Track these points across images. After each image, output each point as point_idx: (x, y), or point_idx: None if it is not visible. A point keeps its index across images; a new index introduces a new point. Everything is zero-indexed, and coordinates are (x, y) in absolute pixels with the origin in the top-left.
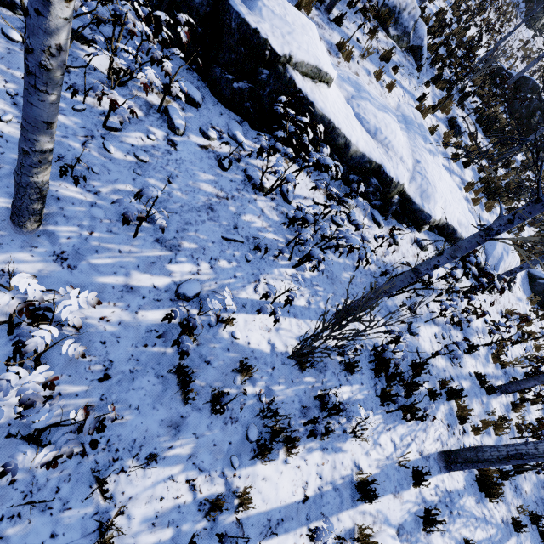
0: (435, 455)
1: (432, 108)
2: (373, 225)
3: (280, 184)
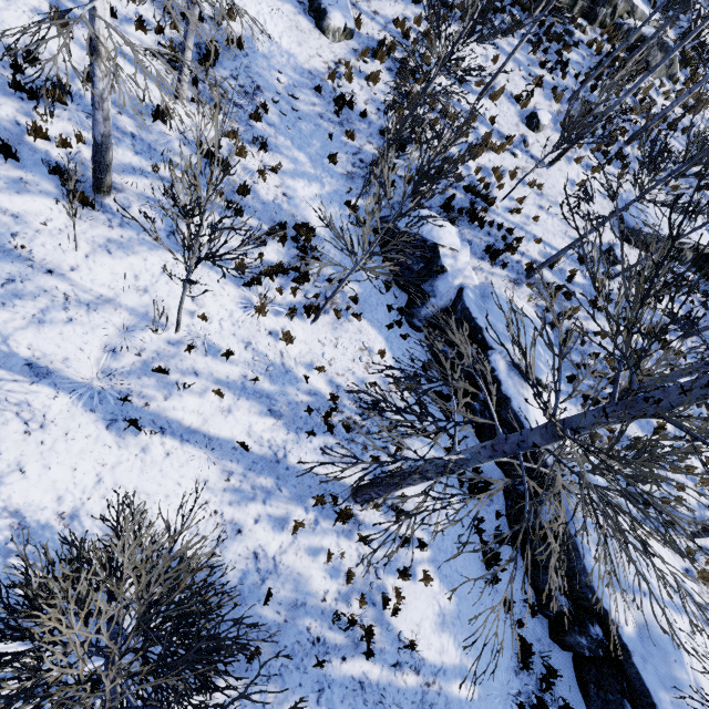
0: None
1: None
2: None
3: None
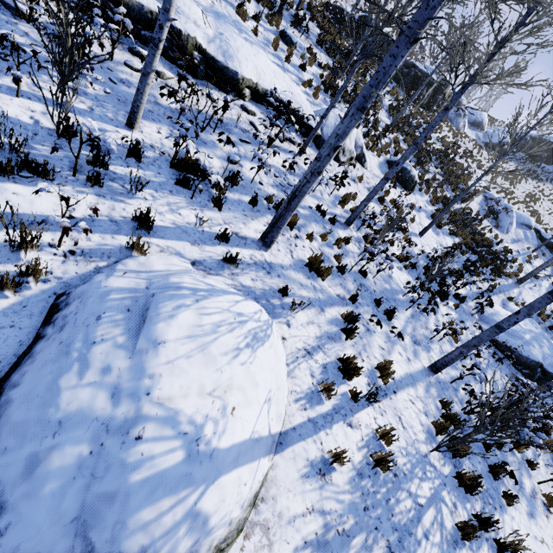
0: (255, 239)
1: (255, 17)
2: (182, 82)
3: (31, 0)
